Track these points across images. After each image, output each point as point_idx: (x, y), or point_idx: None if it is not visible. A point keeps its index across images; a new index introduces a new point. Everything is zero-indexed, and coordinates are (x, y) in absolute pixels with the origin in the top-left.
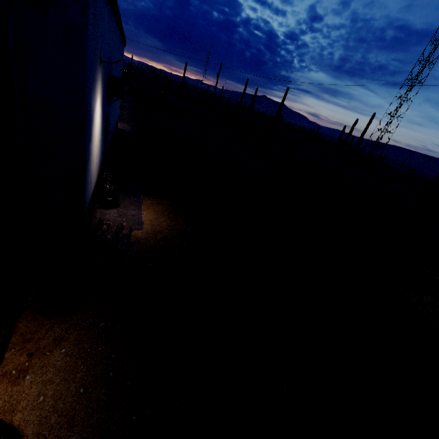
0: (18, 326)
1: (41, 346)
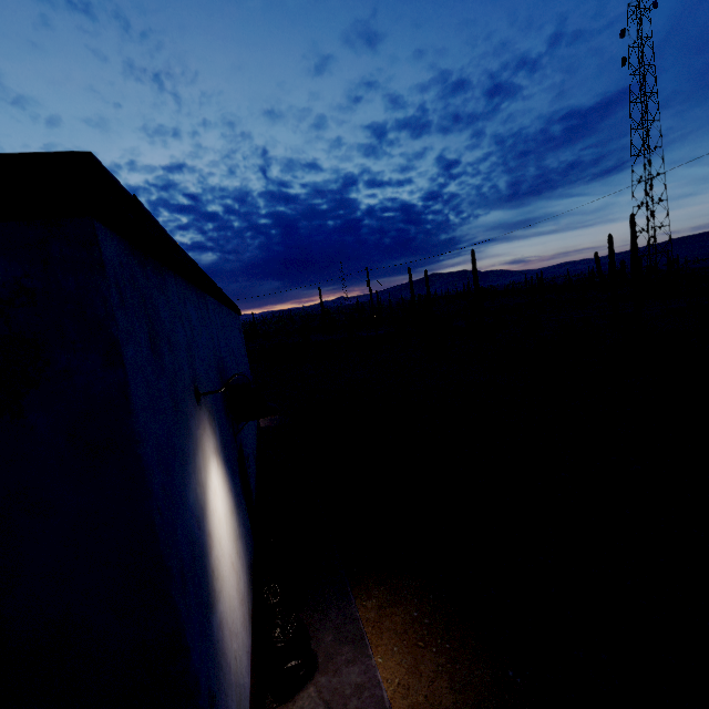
0: None
1: None
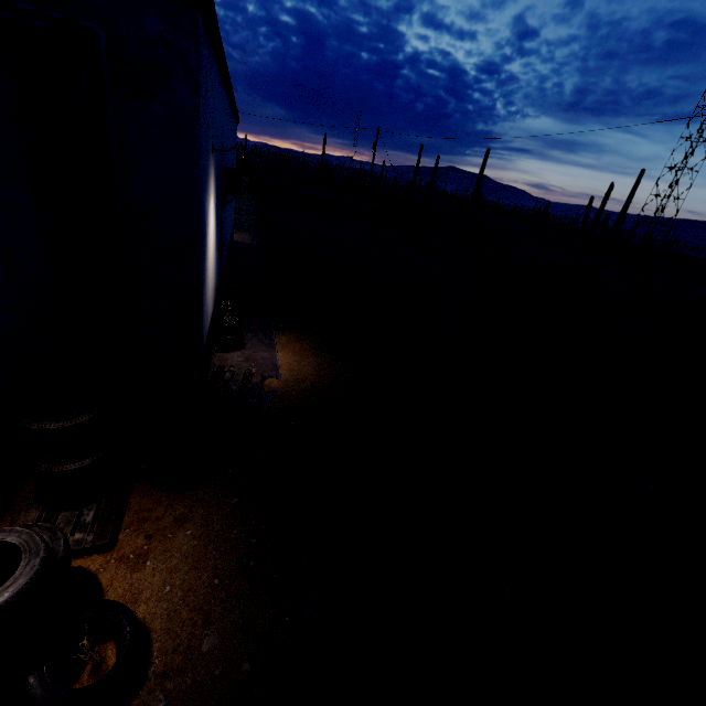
0: (130, 502)
1: (161, 526)
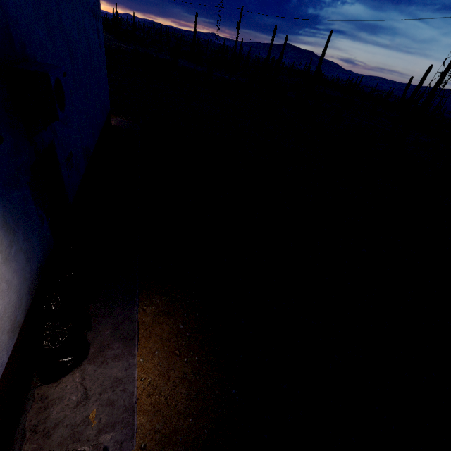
0: None
1: None
